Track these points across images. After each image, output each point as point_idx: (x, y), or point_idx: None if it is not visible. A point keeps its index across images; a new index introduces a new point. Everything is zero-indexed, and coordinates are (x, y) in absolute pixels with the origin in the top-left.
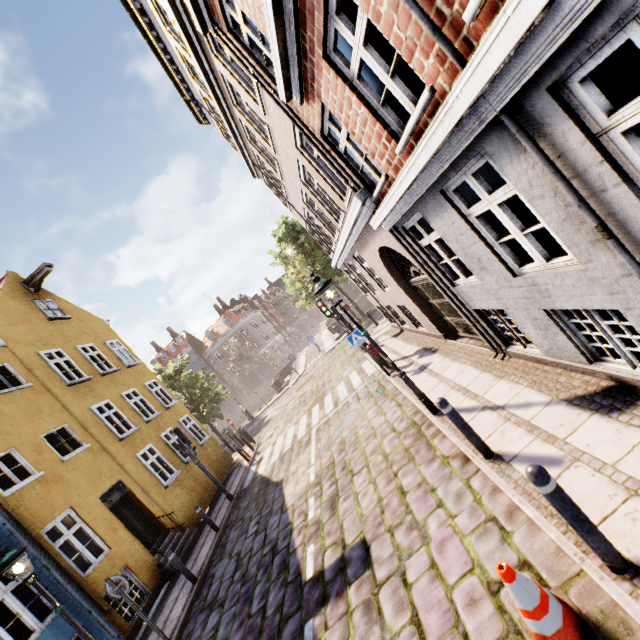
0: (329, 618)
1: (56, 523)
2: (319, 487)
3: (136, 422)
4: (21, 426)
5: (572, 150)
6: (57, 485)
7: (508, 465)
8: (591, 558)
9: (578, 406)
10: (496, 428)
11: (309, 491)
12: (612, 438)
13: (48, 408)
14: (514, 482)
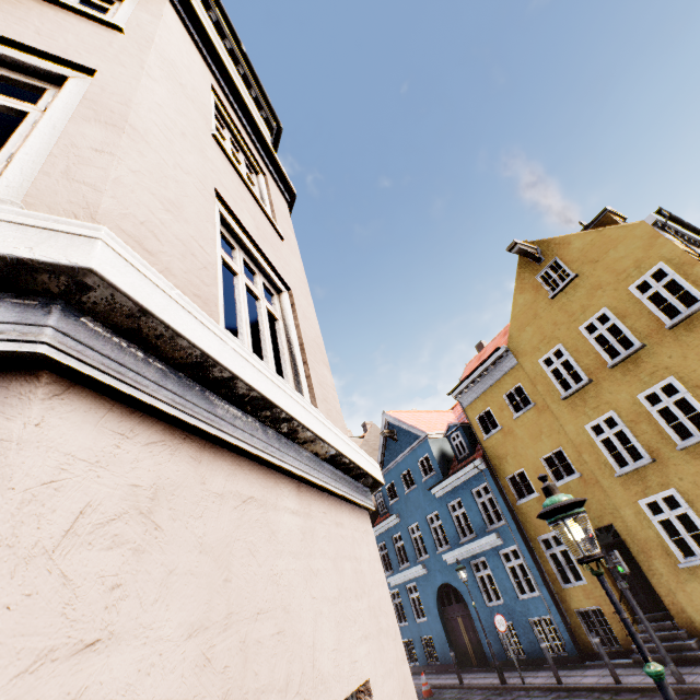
0: None
1: (548, 536)
2: None
3: (658, 446)
4: (527, 448)
5: None
6: None
7: None
8: None
9: None
10: None
11: None
12: None
13: (547, 428)
14: None
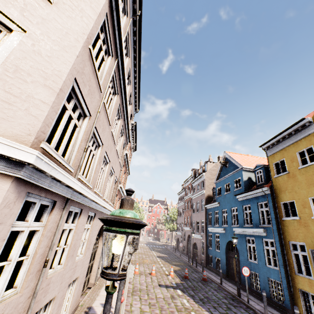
0: (169, 284)
1: (297, 243)
2: (184, 305)
3: None
4: (302, 189)
5: None
6: (303, 228)
7: None
8: None
9: None
10: None
11: (191, 308)
12: None
13: None
14: None
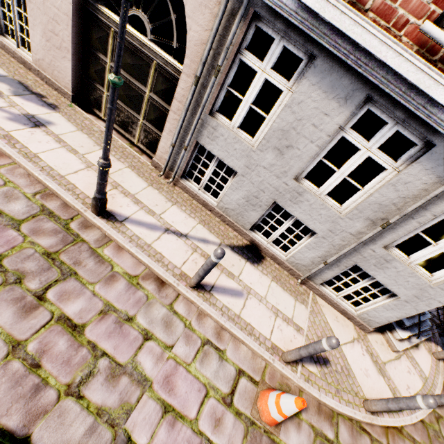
0: None
1: None
2: None
3: None
4: None
5: (441, 202)
6: None
7: (211, 295)
8: (275, 357)
9: (238, 253)
10: (188, 256)
11: None
12: (260, 280)
13: None
14: (221, 310)
